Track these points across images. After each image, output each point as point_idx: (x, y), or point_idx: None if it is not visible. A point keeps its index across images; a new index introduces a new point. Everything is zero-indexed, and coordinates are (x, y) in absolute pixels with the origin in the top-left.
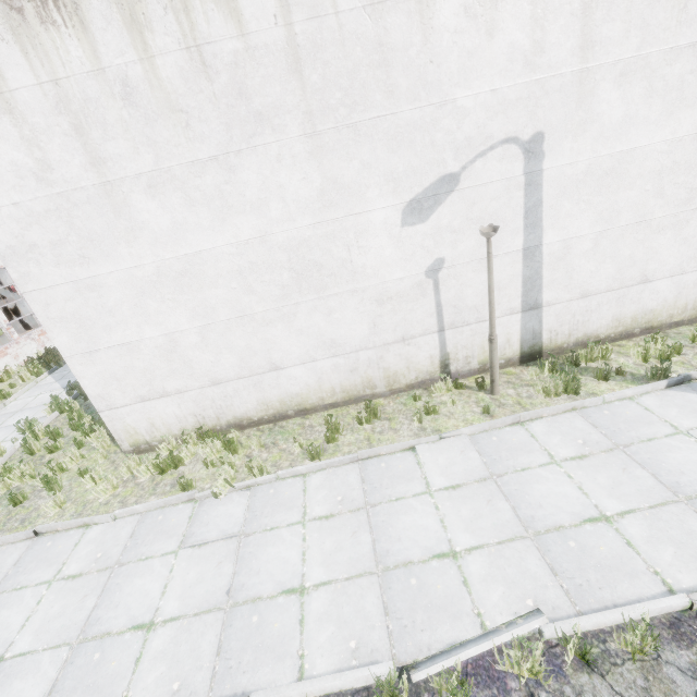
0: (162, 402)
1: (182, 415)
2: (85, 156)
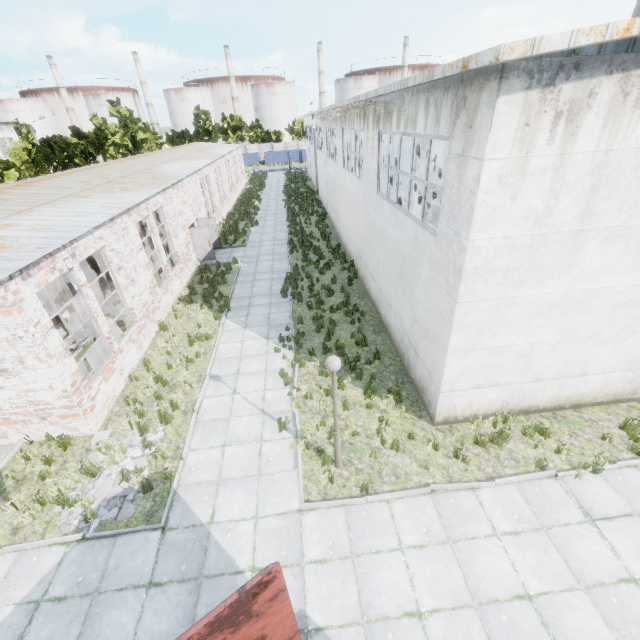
0: (489, 390)
1: (494, 400)
2: (582, 209)
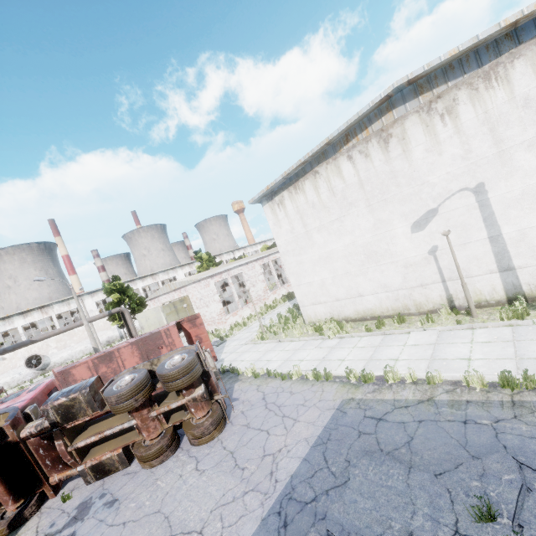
0: (319, 306)
1: (325, 312)
2: (302, 224)
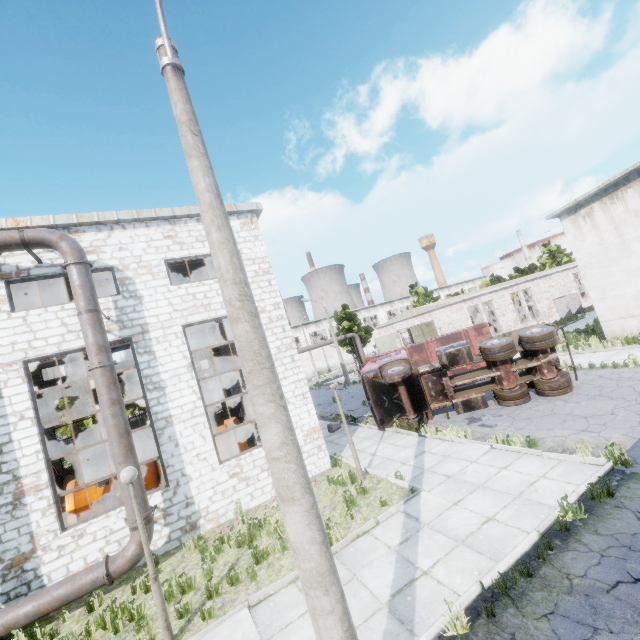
0: (630, 320)
1: (639, 326)
2: (616, 235)
